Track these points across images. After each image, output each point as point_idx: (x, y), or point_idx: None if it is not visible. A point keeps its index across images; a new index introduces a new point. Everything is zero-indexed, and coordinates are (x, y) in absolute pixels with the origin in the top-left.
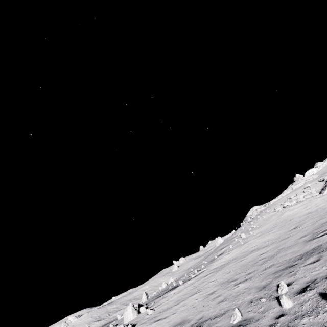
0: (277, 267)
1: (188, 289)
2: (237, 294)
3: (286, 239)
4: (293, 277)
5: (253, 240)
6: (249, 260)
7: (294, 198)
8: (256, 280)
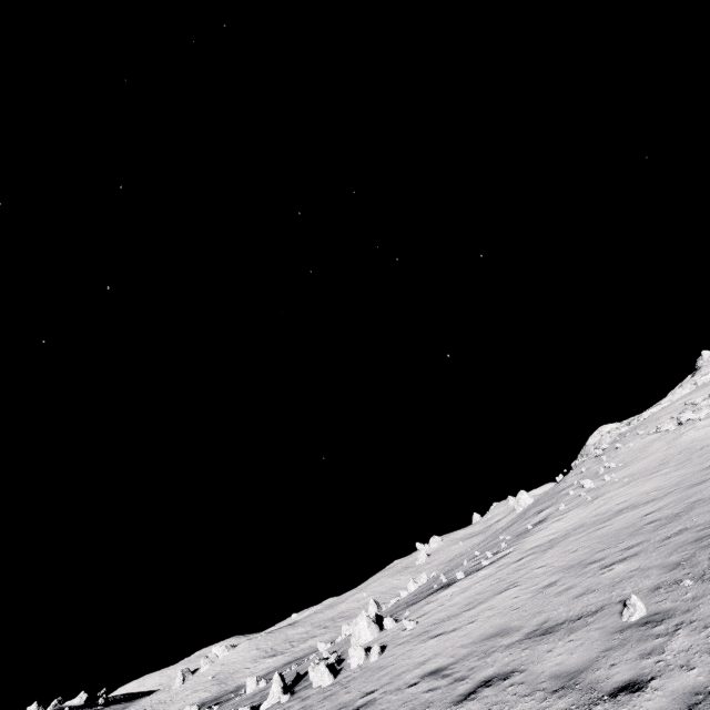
0: (699, 532)
1: (486, 585)
2: (616, 580)
3: (701, 485)
4: None
5: (616, 491)
6: (617, 526)
7: (705, 403)
8: (653, 556)
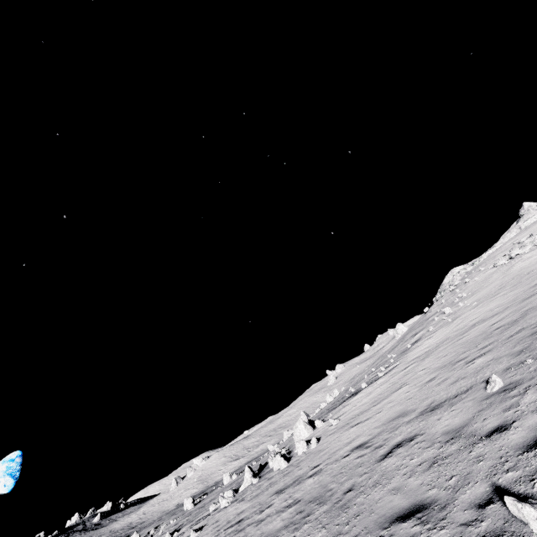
0: (533, 329)
1: (384, 388)
2: (478, 369)
3: (531, 298)
4: None
5: (469, 312)
6: (473, 335)
7: (528, 241)
8: (502, 350)
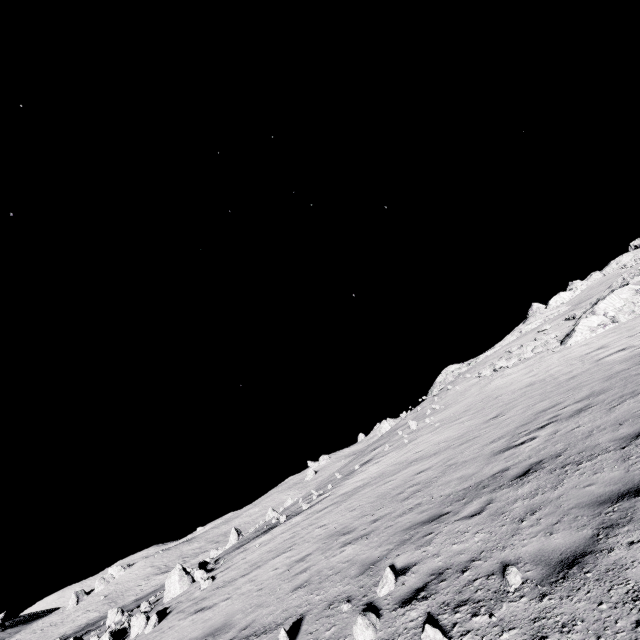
0: (419, 515)
1: (282, 539)
2: (330, 572)
3: (470, 443)
4: (423, 549)
5: (425, 436)
6: (396, 483)
7: (516, 352)
8: (372, 542)
